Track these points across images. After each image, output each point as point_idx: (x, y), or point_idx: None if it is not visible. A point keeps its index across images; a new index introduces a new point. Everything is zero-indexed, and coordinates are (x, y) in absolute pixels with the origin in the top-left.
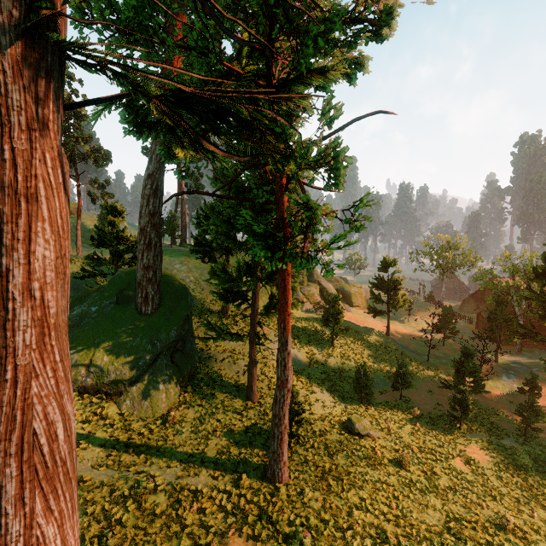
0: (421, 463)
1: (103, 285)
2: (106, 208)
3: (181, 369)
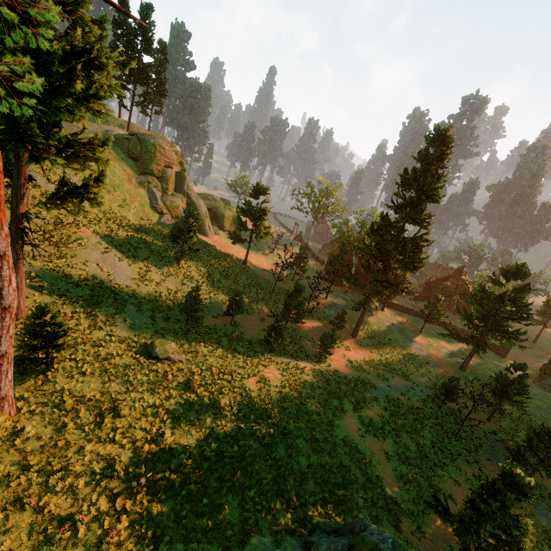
0: (214, 384)
1: None
2: None
3: None
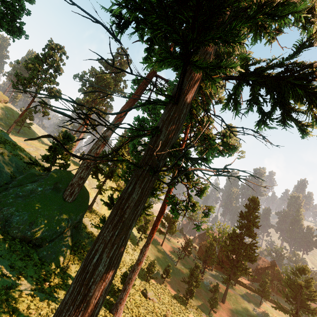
0: None
1: (41, 173)
2: (65, 134)
3: (73, 239)
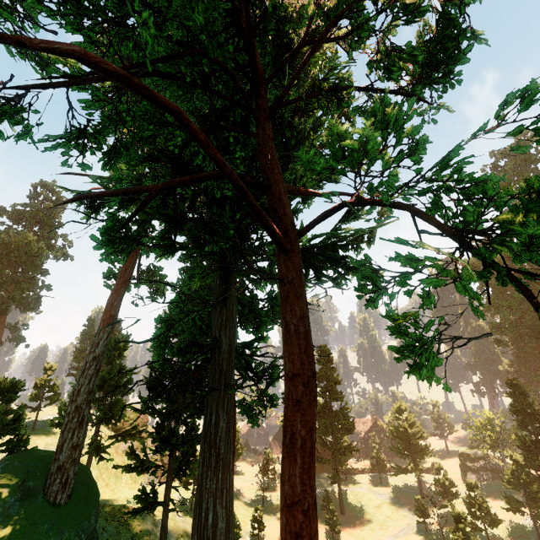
0: None
1: None
2: (3, 384)
3: None
